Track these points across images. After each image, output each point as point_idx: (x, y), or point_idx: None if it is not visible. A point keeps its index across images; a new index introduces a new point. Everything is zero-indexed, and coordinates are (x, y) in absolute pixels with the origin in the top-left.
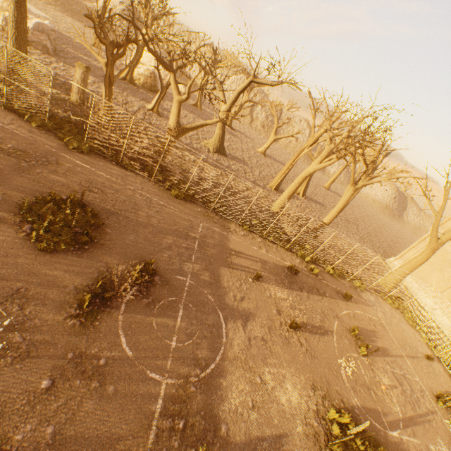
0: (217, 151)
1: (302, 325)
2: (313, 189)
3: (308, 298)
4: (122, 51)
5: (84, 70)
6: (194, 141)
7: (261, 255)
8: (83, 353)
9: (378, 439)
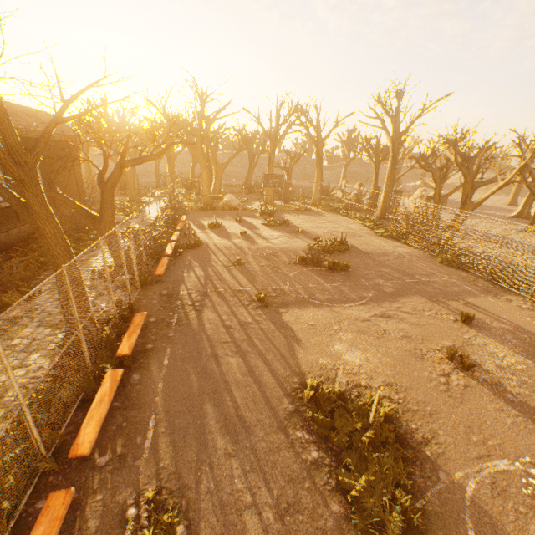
0: None
1: (490, 383)
2: None
3: None
4: (444, 171)
5: (424, 198)
6: None
7: (531, 327)
8: (279, 267)
9: (434, 529)
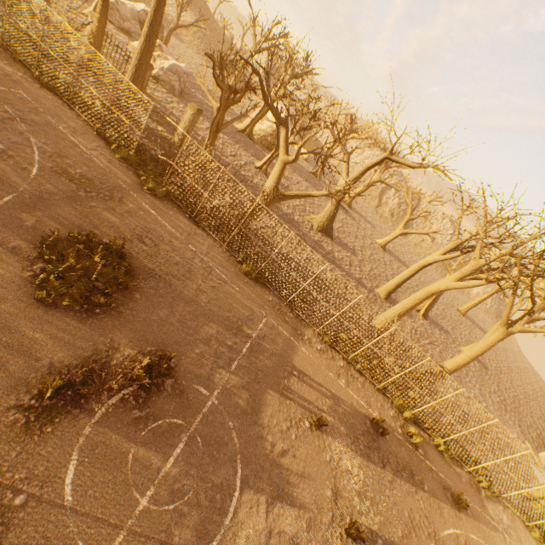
0: (322, 230)
1: (369, 535)
2: (441, 308)
3: (391, 484)
4: (238, 98)
5: (195, 111)
6: (297, 213)
7: (336, 387)
8: (1, 474)
9: None
